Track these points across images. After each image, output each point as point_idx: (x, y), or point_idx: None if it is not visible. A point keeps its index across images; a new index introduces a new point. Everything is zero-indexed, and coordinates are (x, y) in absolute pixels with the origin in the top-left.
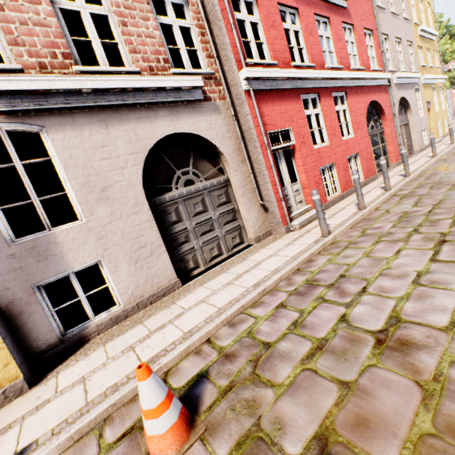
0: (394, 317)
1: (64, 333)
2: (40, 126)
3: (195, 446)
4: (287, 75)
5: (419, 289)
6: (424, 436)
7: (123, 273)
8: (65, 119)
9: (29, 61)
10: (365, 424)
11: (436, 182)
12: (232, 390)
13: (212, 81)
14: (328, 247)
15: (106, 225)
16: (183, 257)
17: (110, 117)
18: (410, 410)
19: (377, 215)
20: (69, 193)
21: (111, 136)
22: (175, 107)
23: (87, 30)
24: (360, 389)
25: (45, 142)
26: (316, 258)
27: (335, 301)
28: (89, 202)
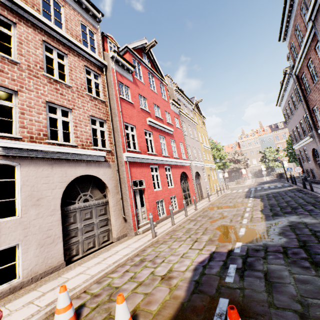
0: (170, 269)
1: None
2: (18, 163)
3: None
4: (144, 157)
5: (181, 259)
6: (166, 301)
7: (30, 253)
8: (32, 161)
9: (26, 135)
10: (150, 302)
11: (205, 215)
12: (98, 307)
13: (110, 153)
14: (154, 243)
15: (32, 221)
16: (71, 246)
17: (56, 163)
18: (164, 295)
19: (179, 229)
20: (18, 199)
21: (53, 172)
22: (90, 163)
23: (58, 126)
24: (151, 294)
25: (17, 171)
26: (147, 249)
27: (151, 266)
28: (27, 206)
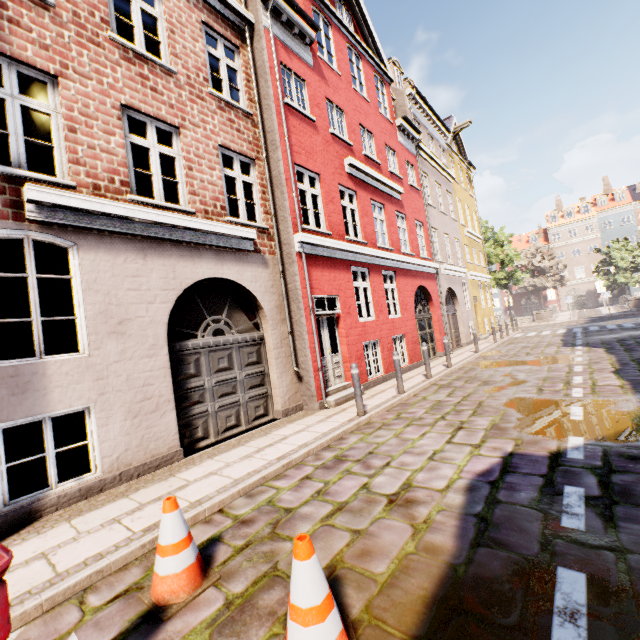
0: (407, 484)
1: (7, 502)
2: (72, 243)
3: (209, 590)
4: (340, 247)
5: (431, 463)
6: (407, 554)
7: (114, 428)
8: (102, 240)
9: (85, 180)
10: (368, 554)
11: (472, 377)
12: (249, 547)
13: (266, 235)
14: (362, 426)
15: (112, 364)
16: (192, 420)
17: (152, 248)
18: (402, 541)
19: (414, 401)
20: (80, 318)
21: (147, 268)
22: (223, 252)
23: (152, 165)
24: (368, 533)
25: (72, 259)
26: (348, 436)
27: (361, 473)
28: (100, 334)
